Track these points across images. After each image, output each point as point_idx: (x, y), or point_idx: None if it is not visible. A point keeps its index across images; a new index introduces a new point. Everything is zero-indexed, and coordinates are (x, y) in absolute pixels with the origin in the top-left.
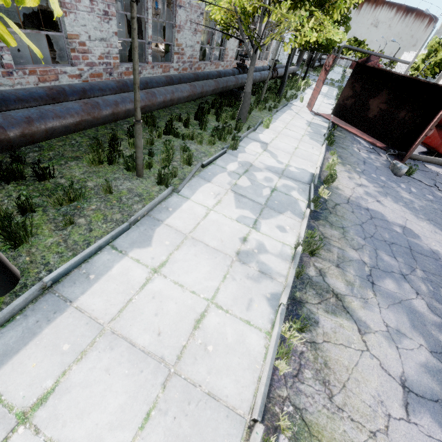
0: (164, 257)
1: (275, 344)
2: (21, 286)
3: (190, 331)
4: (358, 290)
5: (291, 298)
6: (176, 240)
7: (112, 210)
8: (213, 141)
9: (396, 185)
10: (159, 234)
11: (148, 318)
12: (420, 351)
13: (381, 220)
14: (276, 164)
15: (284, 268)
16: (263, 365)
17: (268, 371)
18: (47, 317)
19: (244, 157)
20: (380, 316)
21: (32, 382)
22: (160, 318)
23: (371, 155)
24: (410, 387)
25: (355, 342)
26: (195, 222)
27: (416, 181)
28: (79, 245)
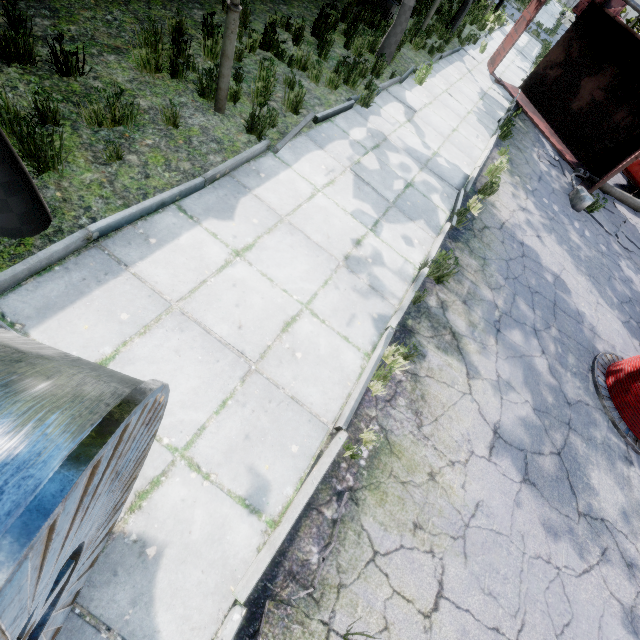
0: (250, 239)
1: (375, 365)
2: (55, 230)
3: (277, 332)
4: (479, 334)
5: (401, 325)
6: (268, 221)
7: (178, 154)
8: (336, 81)
9: (569, 222)
10: (245, 207)
11: (226, 307)
12: (523, 407)
13: (534, 262)
14: (421, 147)
15: (401, 290)
16: (355, 384)
17: (362, 389)
18: (96, 277)
19: (378, 124)
20: (495, 366)
21: (86, 345)
22: (242, 310)
23: (552, 171)
24: (501, 434)
25: (459, 384)
26: (296, 203)
27: (594, 223)
28: (131, 193)
